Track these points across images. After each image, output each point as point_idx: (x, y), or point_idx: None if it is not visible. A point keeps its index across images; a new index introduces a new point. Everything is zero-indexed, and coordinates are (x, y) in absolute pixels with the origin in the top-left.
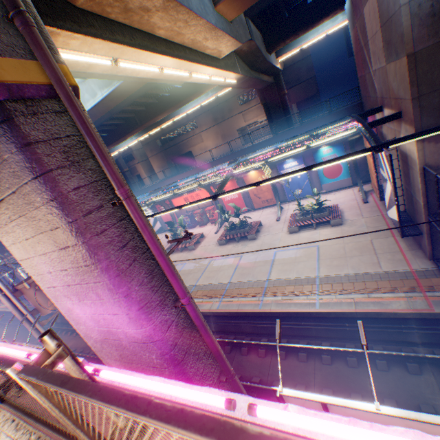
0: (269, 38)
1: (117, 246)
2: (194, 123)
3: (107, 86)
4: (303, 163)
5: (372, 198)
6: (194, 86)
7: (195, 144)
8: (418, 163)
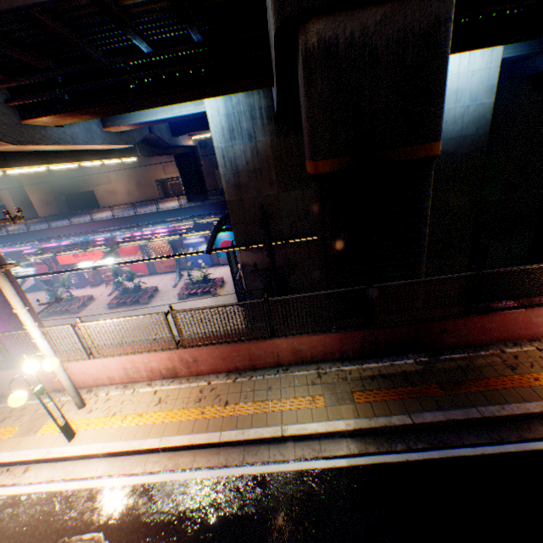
0: (175, 127)
1: (3, 307)
2: None
3: None
4: (204, 237)
5: None
6: None
7: (101, 183)
8: (240, 261)
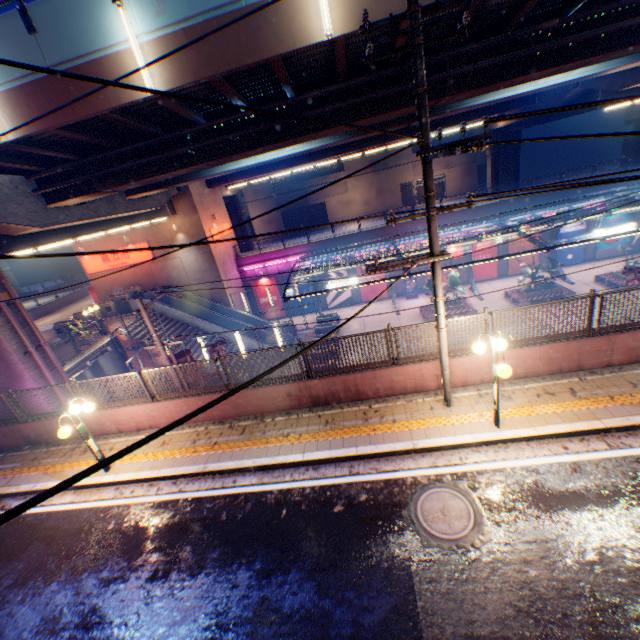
0: None
1: None
2: (337, 164)
3: (599, 64)
4: (585, 224)
5: None
6: (495, 105)
7: (333, 193)
8: None
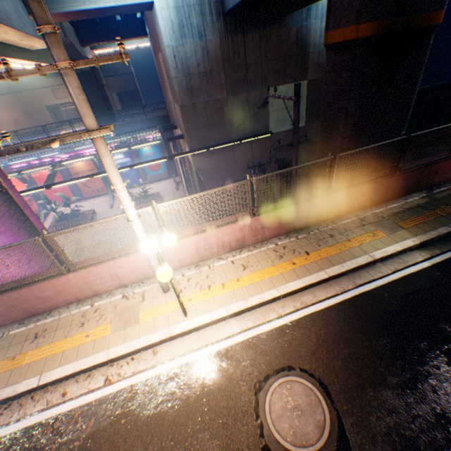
0: (83, 34)
1: (9, 218)
2: None
3: None
4: (130, 157)
5: (182, 187)
6: None
7: None
8: (194, 167)
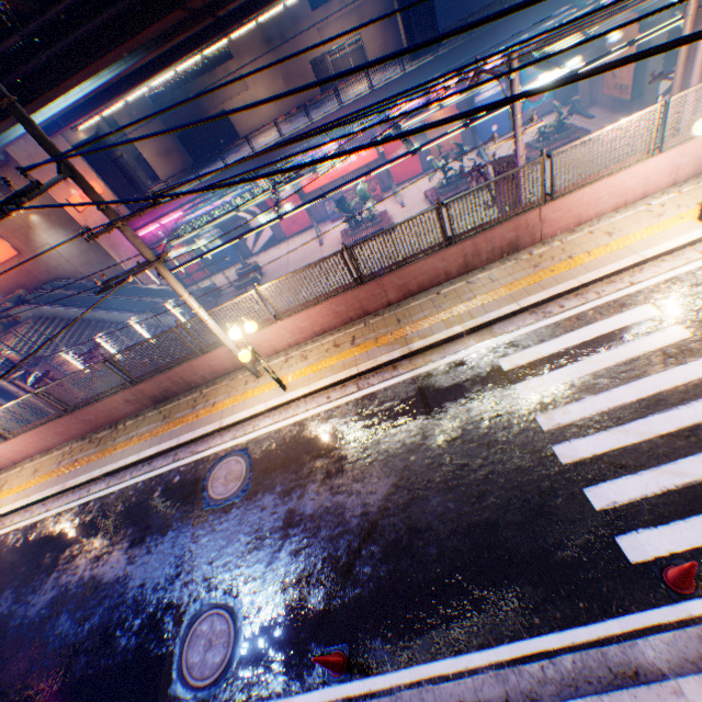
0: None
1: None
2: (222, 49)
3: None
4: (504, 83)
5: (593, 114)
6: None
7: (231, 95)
8: None
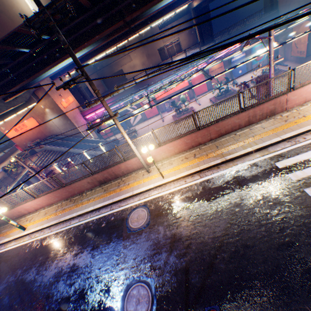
0: None
1: None
2: (122, 46)
3: None
4: (244, 53)
5: (286, 64)
6: None
7: (125, 63)
8: None
